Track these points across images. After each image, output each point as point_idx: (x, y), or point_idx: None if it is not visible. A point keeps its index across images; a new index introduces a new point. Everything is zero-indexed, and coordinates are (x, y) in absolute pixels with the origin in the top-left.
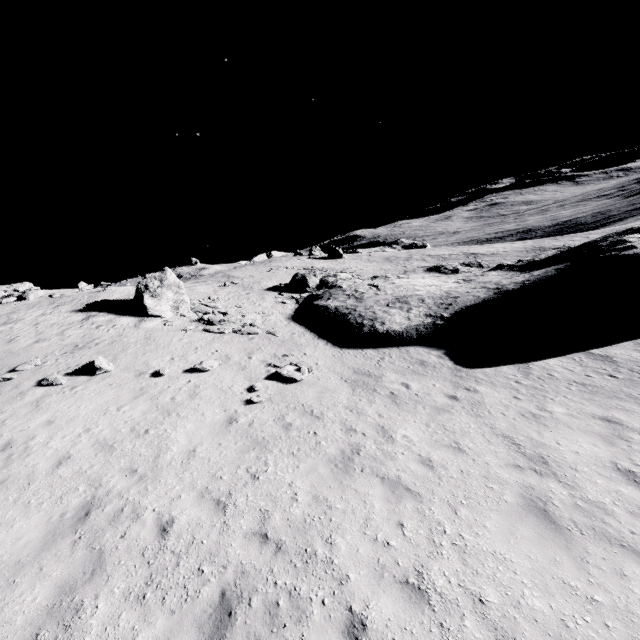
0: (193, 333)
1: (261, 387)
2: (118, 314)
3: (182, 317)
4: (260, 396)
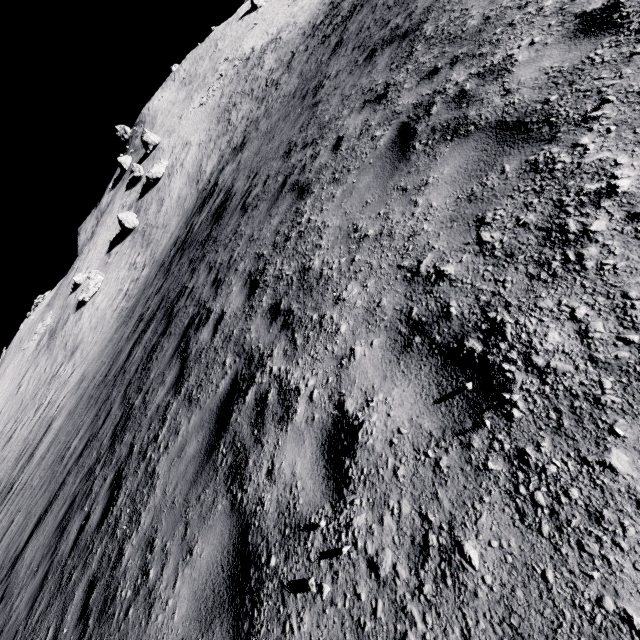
0: (273, 5)
1: (290, 5)
2: (250, 14)
3: (268, 3)
4: (289, 6)
